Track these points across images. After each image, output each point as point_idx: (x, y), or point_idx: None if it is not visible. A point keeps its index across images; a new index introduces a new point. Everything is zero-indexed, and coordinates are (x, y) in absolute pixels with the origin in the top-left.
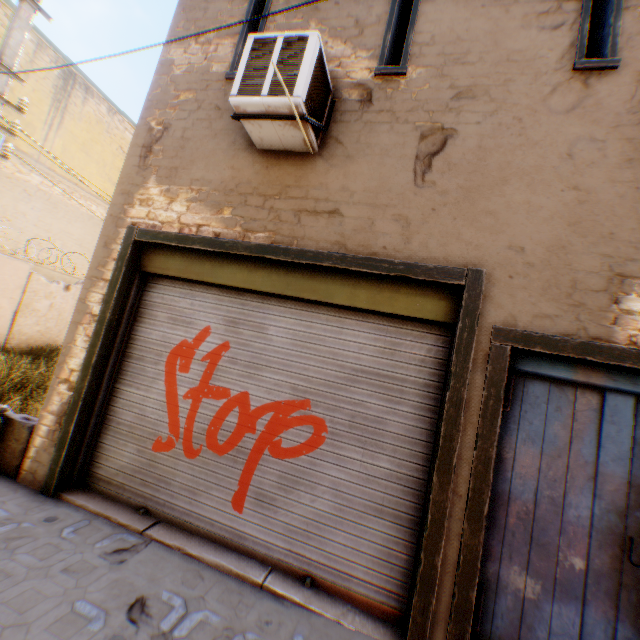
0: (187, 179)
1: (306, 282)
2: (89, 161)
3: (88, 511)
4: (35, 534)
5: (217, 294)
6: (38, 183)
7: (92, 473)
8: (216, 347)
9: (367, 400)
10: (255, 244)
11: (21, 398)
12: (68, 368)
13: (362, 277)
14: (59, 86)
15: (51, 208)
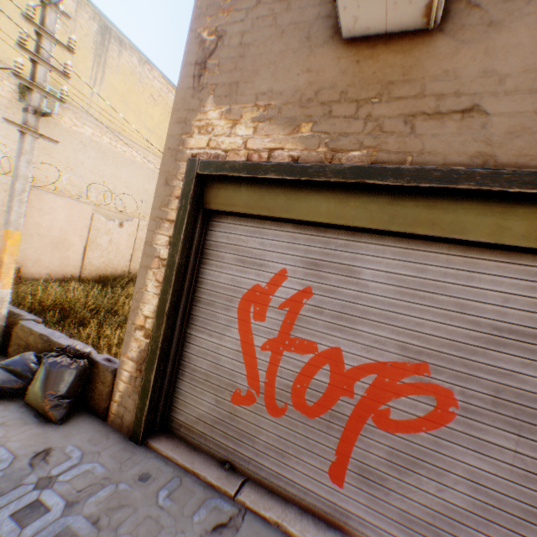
0: (251, 95)
1: (421, 212)
2: (127, 111)
3: (175, 464)
4: (132, 501)
5: (291, 231)
6: (90, 135)
7: (172, 417)
8: (295, 293)
9: (520, 371)
10: (349, 166)
11: (97, 323)
12: (141, 314)
13: (516, 201)
14: (98, 42)
15: (102, 156)
